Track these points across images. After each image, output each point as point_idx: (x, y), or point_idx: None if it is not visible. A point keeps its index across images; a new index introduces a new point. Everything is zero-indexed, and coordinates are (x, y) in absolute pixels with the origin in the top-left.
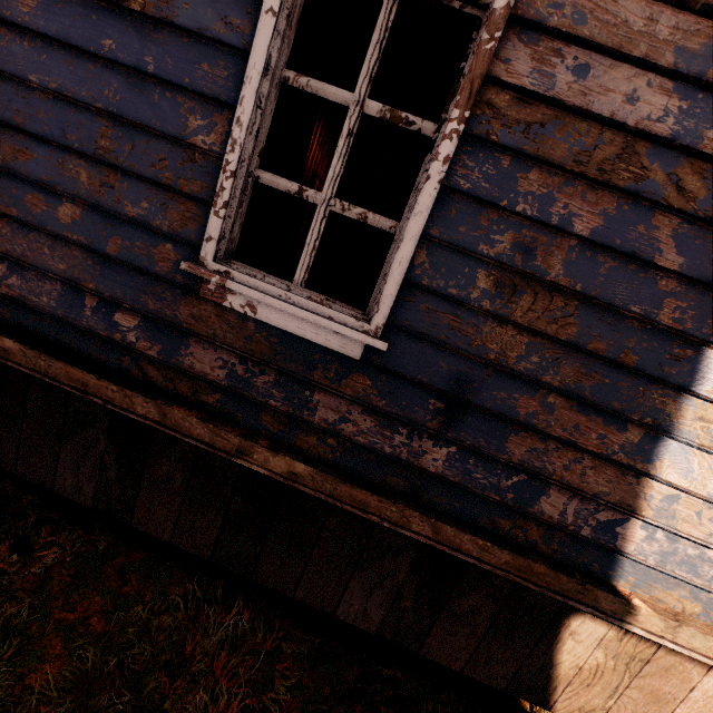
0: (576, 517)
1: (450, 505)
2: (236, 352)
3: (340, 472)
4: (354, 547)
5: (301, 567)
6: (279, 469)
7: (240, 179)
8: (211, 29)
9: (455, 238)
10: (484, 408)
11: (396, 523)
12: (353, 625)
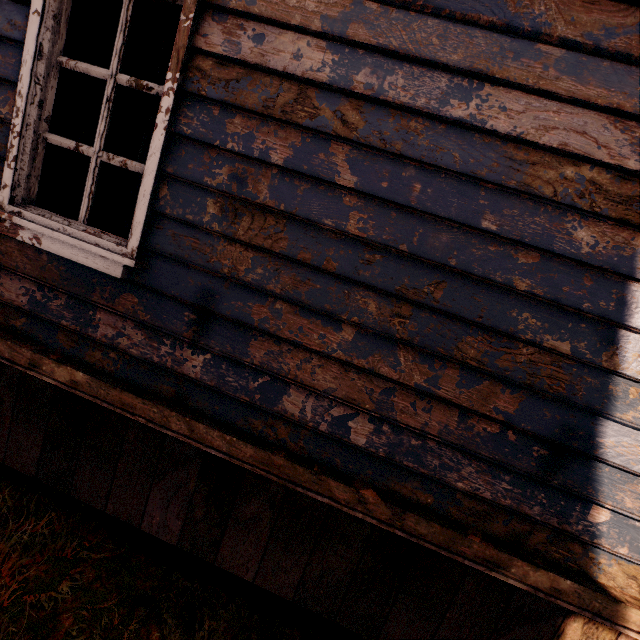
0: (314, 414)
1: (212, 408)
2: (34, 280)
3: (117, 381)
4: (151, 459)
5: (109, 481)
6: (63, 378)
7: (28, 139)
8: (1, 30)
9: (186, 174)
10: (225, 316)
11: (158, 423)
12: (172, 544)
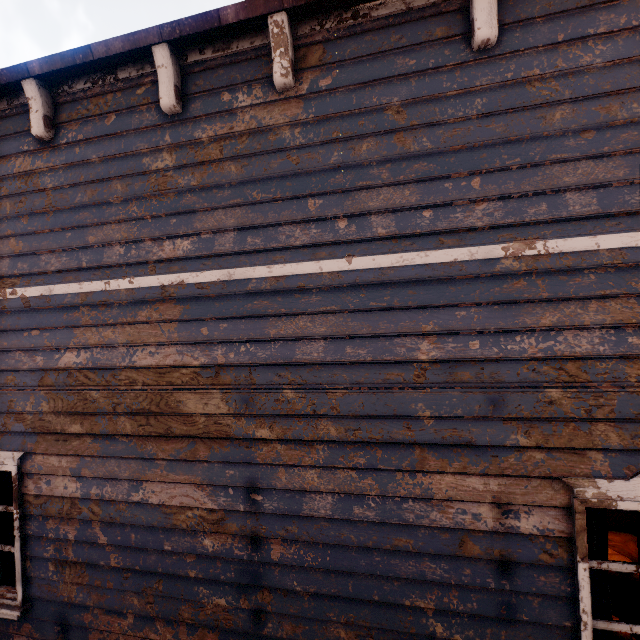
0: None
1: None
2: None
3: None
4: None
5: None
6: None
7: None
8: None
9: (35, 553)
10: (73, 625)
11: None
12: None
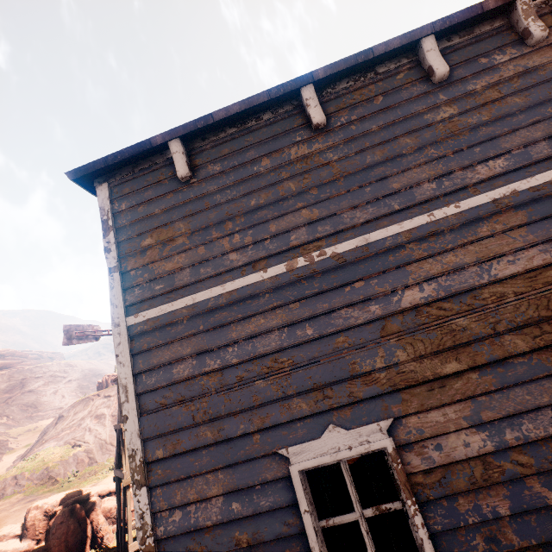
0: None
1: None
2: None
3: None
4: None
5: None
6: None
7: None
8: (282, 532)
9: None
10: None
11: None
12: None
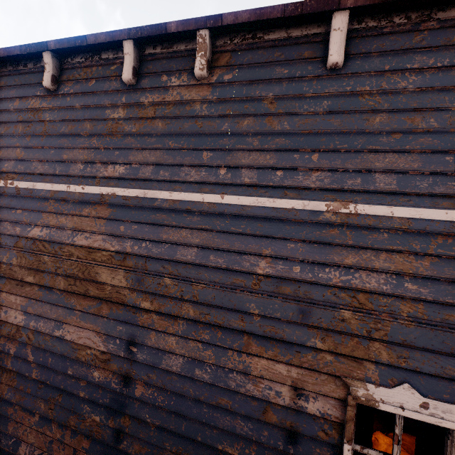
0: (29, 454)
1: None
2: None
3: None
4: None
5: None
6: None
7: None
8: None
9: None
10: (0, 413)
11: None
12: None
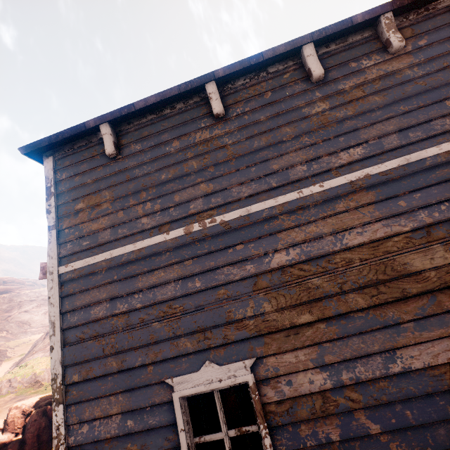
0: None
1: None
2: None
3: None
4: None
5: None
6: None
7: None
8: (163, 446)
9: None
10: None
11: None
12: None
